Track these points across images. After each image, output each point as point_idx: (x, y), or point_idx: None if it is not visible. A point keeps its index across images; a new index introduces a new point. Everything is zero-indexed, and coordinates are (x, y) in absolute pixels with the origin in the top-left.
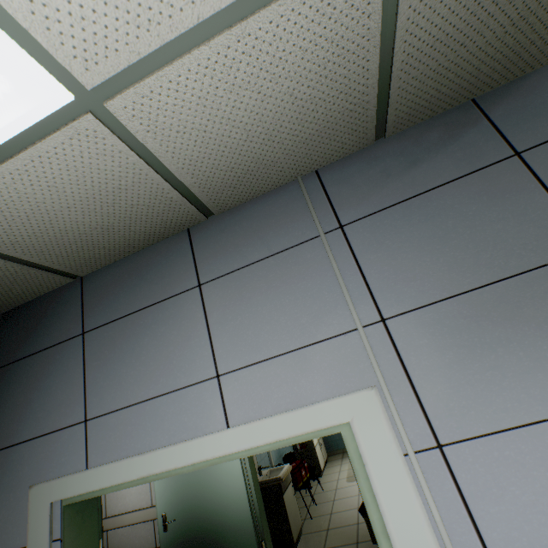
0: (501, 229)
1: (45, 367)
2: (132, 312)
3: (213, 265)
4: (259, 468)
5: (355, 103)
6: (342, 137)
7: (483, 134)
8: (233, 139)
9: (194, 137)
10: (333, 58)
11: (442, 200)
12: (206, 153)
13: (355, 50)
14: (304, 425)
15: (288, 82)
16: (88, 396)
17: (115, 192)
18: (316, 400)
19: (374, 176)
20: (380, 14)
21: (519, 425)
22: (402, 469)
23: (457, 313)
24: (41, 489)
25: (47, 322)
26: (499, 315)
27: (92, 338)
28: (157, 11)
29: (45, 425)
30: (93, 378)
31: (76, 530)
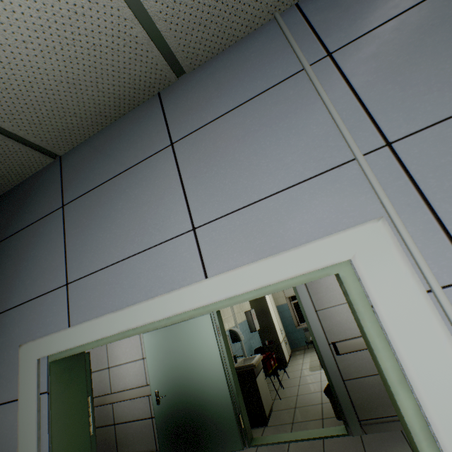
0: None
1: (31, 240)
2: (106, 180)
3: (185, 122)
4: (235, 357)
5: None
6: None
7: None
8: None
9: None
10: None
11: None
12: None
13: None
14: (293, 268)
15: None
16: (68, 261)
17: (71, 19)
18: (306, 241)
19: None
20: None
21: None
22: (425, 307)
23: None
24: (29, 347)
25: (32, 201)
26: None
27: (71, 209)
28: None
29: (32, 291)
30: (73, 245)
31: (63, 385)
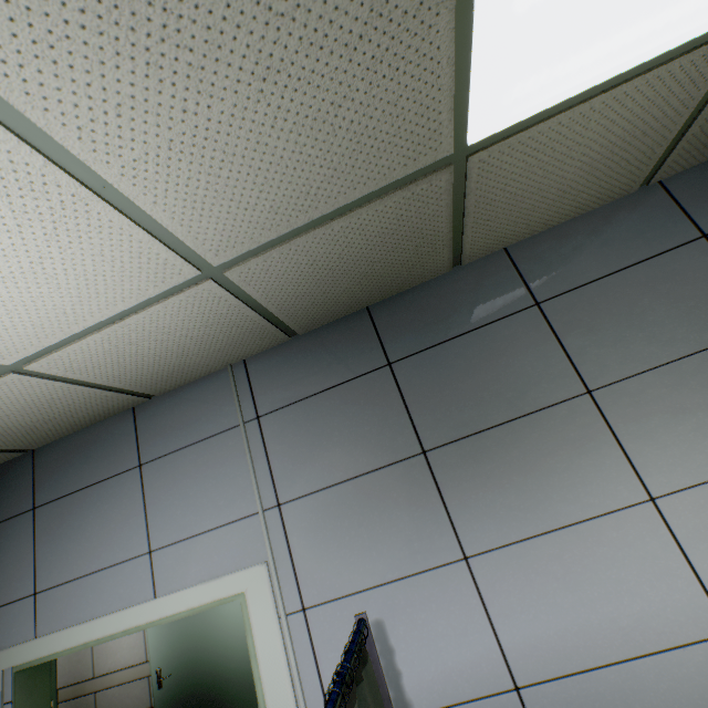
0: (369, 431)
1: None
2: (80, 488)
3: (153, 445)
4: None
5: (252, 328)
6: (256, 342)
7: (370, 341)
8: (148, 361)
9: (111, 366)
10: (211, 318)
11: (333, 400)
12: (127, 370)
13: (228, 312)
14: (212, 595)
15: (180, 332)
16: (38, 570)
17: (49, 401)
18: (224, 573)
19: (288, 371)
20: (235, 298)
21: (356, 591)
22: (276, 628)
23: (330, 501)
24: None
25: None
26: (357, 504)
27: (43, 513)
28: (51, 331)
29: None
30: (43, 553)
31: (28, 693)
